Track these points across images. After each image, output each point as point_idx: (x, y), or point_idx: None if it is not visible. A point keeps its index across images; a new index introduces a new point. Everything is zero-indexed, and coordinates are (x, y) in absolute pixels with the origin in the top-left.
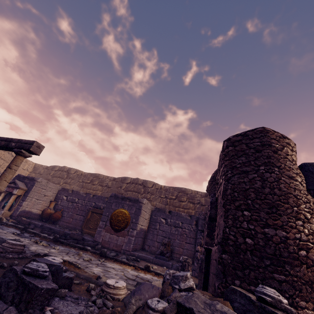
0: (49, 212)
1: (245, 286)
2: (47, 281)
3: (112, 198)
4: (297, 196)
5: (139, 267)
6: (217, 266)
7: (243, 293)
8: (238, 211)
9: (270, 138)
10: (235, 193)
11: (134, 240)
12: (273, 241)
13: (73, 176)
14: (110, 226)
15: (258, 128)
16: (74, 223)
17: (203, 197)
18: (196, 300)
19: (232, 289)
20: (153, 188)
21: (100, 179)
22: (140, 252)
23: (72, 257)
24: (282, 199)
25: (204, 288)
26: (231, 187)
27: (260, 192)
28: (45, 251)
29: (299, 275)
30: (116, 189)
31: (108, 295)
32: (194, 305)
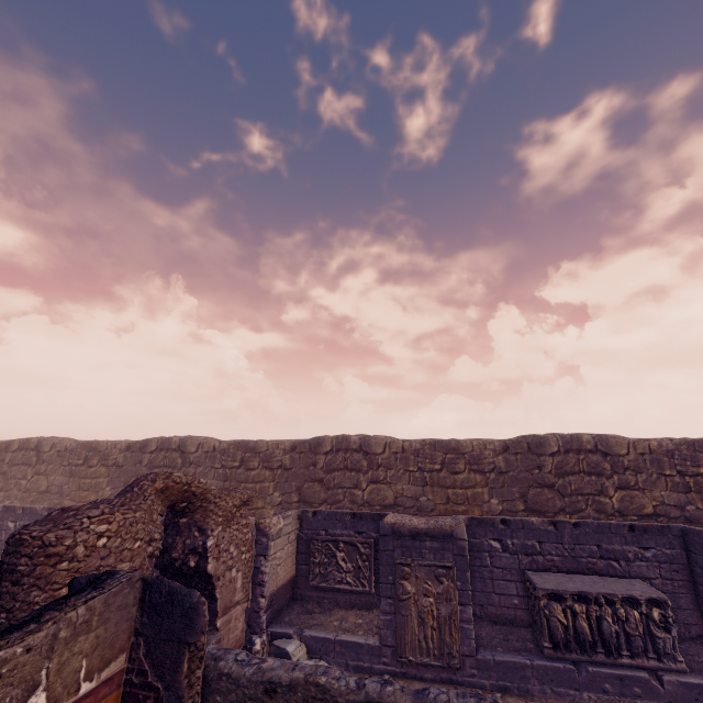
0: None
1: None
2: None
3: None
4: None
5: None
6: None
7: None
8: None
9: (20, 556)
10: None
11: None
12: None
13: (50, 456)
14: None
15: (17, 535)
16: None
17: (288, 453)
18: None
19: None
20: (199, 453)
21: (102, 454)
22: None
23: None
24: None
25: None
26: None
27: None
28: None
29: None
30: (132, 468)
31: None
32: None
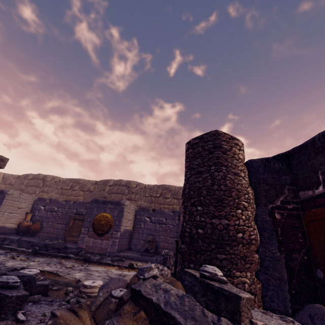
0: (26, 225)
1: (197, 267)
2: (18, 290)
3: (93, 203)
4: (238, 190)
5: (123, 266)
6: (178, 255)
7: (191, 273)
8: (193, 207)
9: (221, 140)
10: (191, 191)
11: (119, 241)
12: (218, 229)
13: (51, 183)
14: (93, 231)
15: (212, 132)
16: (56, 233)
17: None
18: (147, 284)
19: (185, 271)
20: (137, 188)
21: (81, 184)
22: (126, 252)
23: (53, 266)
24: (226, 193)
25: (175, 275)
26: (188, 187)
27: (210, 189)
28: (23, 265)
29: (236, 253)
30: (98, 192)
31: (85, 294)
32: (143, 288)
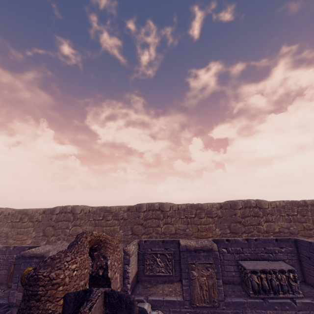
0: None
1: None
2: None
3: (20, 259)
4: None
5: None
6: None
7: None
8: None
9: (39, 286)
10: None
11: None
12: None
13: (0, 218)
14: (22, 286)
15: (35, 275)
16: (0, 279)
17: (125, 212)
18: None
19: None
20: (82, 214)
21: (29, 216)
22: None
23: None
24: None
25: None
26: None
27: None
28: None
29: None
30: (46, 222)
31: None
32: None
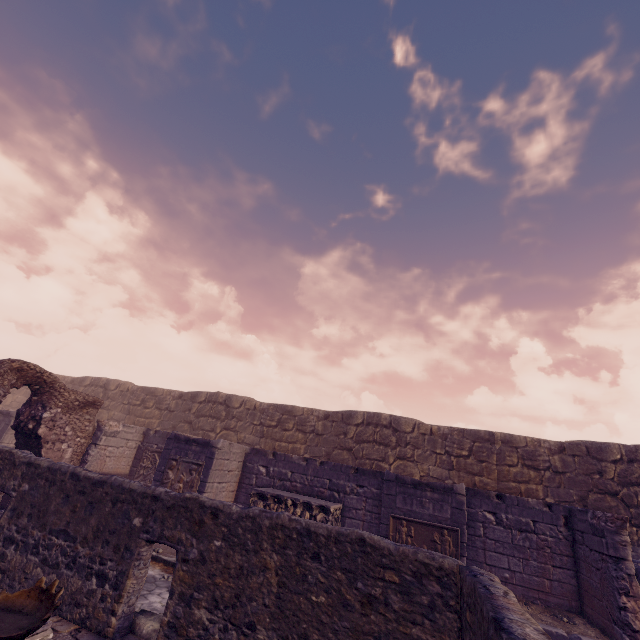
0: None
1: None
2: None
3: None
4: None
5: None
6: None
7: None
8: None
9: None
10: None
11: None
12: None
13: None
14: None
15: None
16: None
17: (175, 399)
18: None
19: None
20: (116, 391)
21: None
22: None
23: None
24: None
25: None
26: None
27: None
28: None
29: None
30: None
31: None
32: None
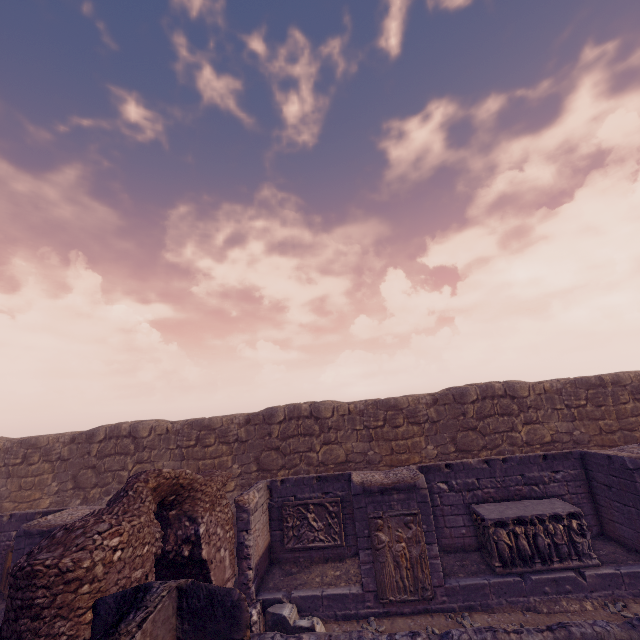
0: None
1: None
2: None
3: (22, 539)
4: None
5: None
6: None
7: None
8: None
9: (36, 588)
10: None
11: None
12: None
13: None
14: None
15: (27, 567)
16: None
17: (243, 427)
18: None
19: None
20: (153, 437)
21: (43, 449)
22: None
23: None
24: None
25: None
26: None
27: None
28: None
29: None
30: (80, 459)
31: None
32: None
